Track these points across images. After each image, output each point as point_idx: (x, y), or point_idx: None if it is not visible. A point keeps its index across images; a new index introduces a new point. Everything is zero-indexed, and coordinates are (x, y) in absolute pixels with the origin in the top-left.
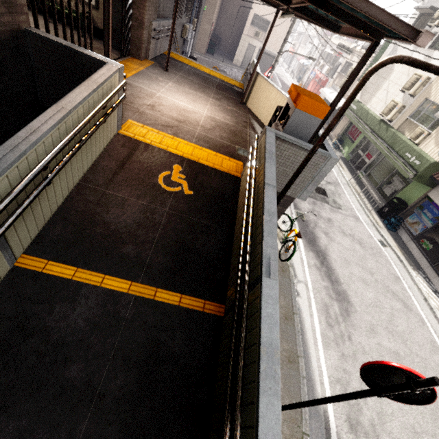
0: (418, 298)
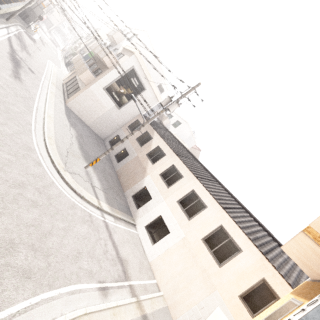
0: (62, 66)
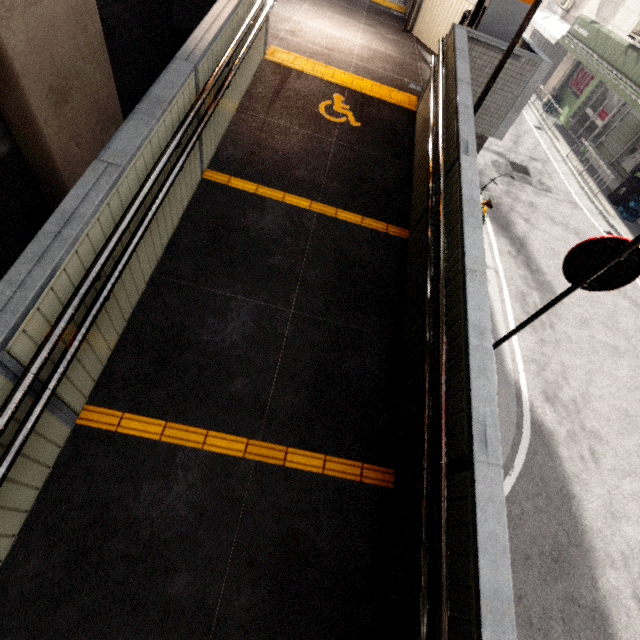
0: None
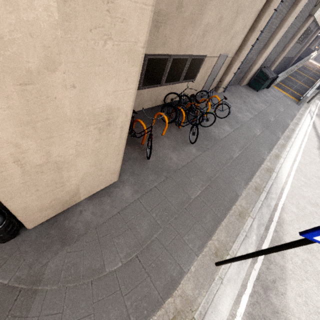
0: None
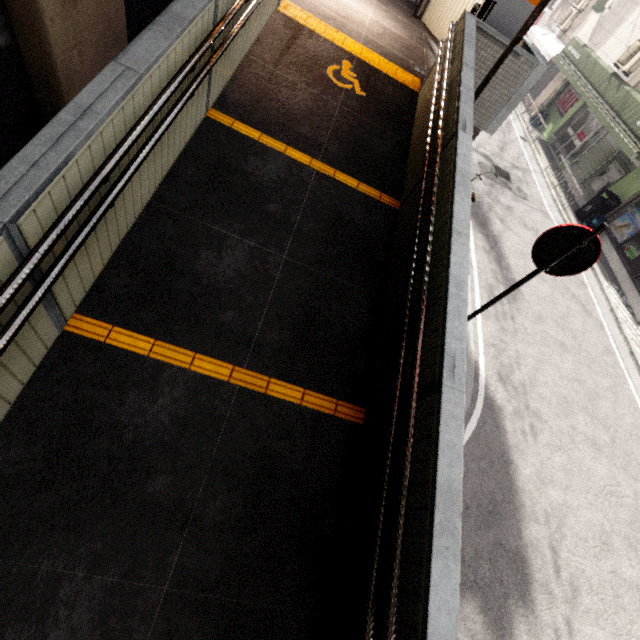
0: (604, 307)
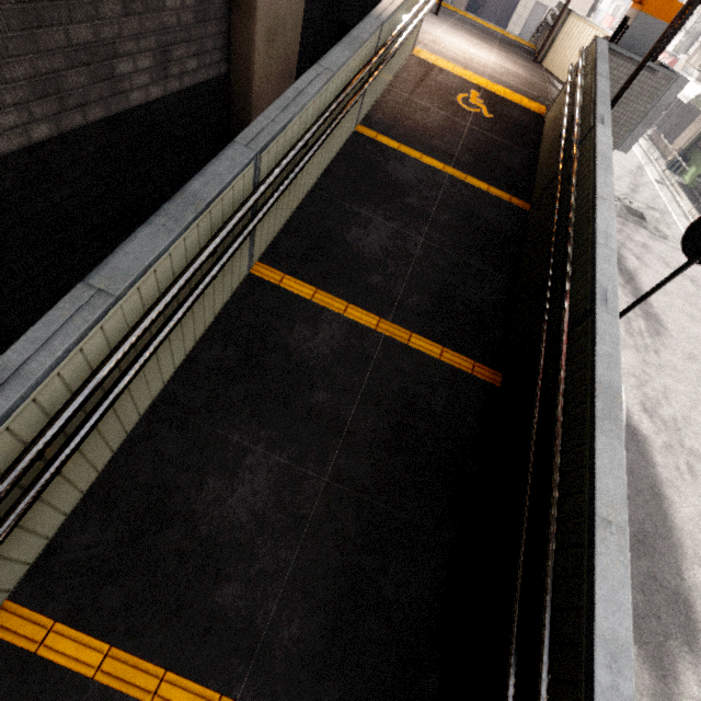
0: None
